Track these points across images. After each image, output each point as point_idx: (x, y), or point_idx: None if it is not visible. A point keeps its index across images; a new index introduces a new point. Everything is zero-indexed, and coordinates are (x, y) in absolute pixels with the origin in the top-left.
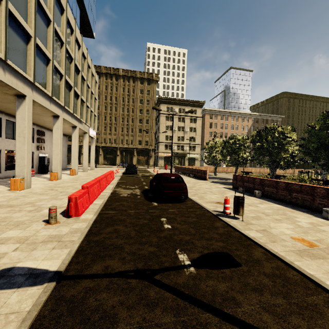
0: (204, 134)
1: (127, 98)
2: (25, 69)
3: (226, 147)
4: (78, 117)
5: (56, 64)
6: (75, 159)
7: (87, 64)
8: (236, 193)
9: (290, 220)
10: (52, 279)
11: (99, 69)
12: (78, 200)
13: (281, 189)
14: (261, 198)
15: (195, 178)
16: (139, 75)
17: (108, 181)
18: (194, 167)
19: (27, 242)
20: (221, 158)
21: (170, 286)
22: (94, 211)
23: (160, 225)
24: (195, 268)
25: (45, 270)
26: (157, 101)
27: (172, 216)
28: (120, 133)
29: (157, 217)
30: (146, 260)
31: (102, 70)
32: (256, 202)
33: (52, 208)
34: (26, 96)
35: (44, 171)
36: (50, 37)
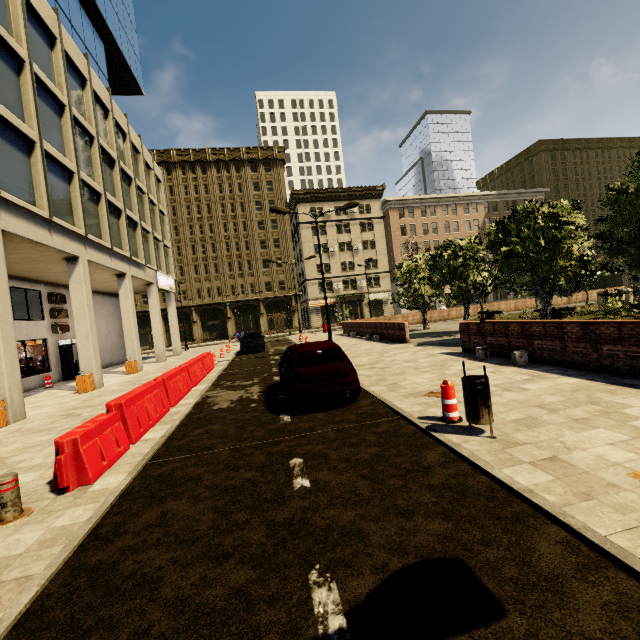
0: (394, 251)
1: (229, 204)
2: None
3: (439, 268)
4: (125, 254)
5: (52, 149)
6: (133, 340)
7: (131, 144)
8: (472, 363)
9: (611, 416)
10: None
11: (167, 155)
12: (81, 445)
13: (574, 341)
14: (529, 367)
15: (383, 341)
16: (247, 155)
17: (194, 377)
18: (381, 318)
19: None
20: (431, 291)
21: None
22: (133, 463)
23: (284, 482)
24: None
25: None
26: (290, 199)
27: (320, 449)
28: (226, 275)
29: (281, 456)
30: (210, 632)
31: (173, 156)
32: (520, 379)
33: (2, 482)
34: None
35: (74, 374)
36: (28, 95)
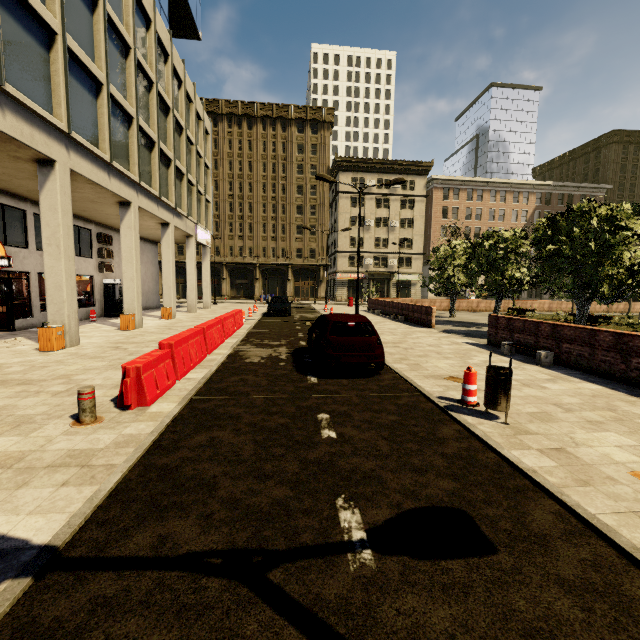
0: (431, 233)
1: (271, 163)
2: (49, 104)
3: (477, 257)
4: (171, 204)
5: (117, 92)
6: (170, 288)
7: (185, 93)
8: (495, 356)
9: (625, 424)
10: (27, 569)
11: (215, 106)
12: (143, 373)
13: (604, 349)
14: (552, 368)
15: (407, 323)
16: (295, 113)
17: (227, 330)
18: (408, 300)
19: (17, 467)
20: (464, 280)
21: (302, 607)
22: (181, 395)
23: (313, 430)
24: (374, 552)
25: (22, 542)
26: (332, 166)
27: (345, 409)
28: (259, 236)
29: (310, 410)
30: (259, 524)
31: (221, 108)
32: (541, 378)
33: (84, 392)
34: (56, 162)
35: (115, 312)
36: (99, 35)
